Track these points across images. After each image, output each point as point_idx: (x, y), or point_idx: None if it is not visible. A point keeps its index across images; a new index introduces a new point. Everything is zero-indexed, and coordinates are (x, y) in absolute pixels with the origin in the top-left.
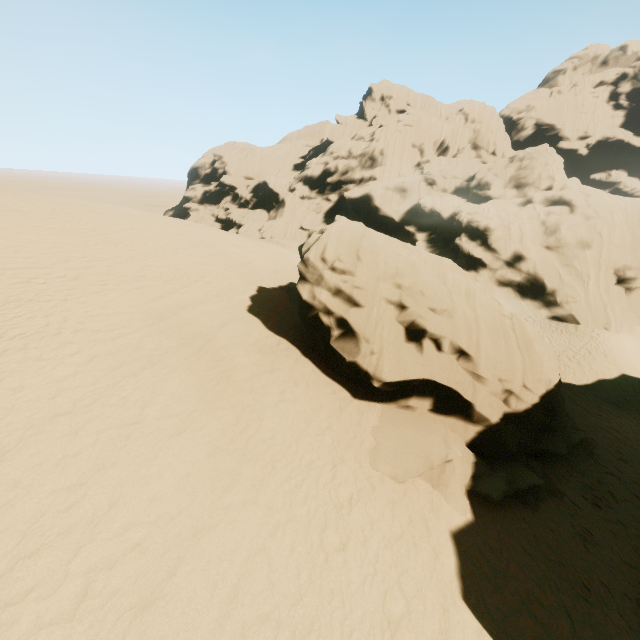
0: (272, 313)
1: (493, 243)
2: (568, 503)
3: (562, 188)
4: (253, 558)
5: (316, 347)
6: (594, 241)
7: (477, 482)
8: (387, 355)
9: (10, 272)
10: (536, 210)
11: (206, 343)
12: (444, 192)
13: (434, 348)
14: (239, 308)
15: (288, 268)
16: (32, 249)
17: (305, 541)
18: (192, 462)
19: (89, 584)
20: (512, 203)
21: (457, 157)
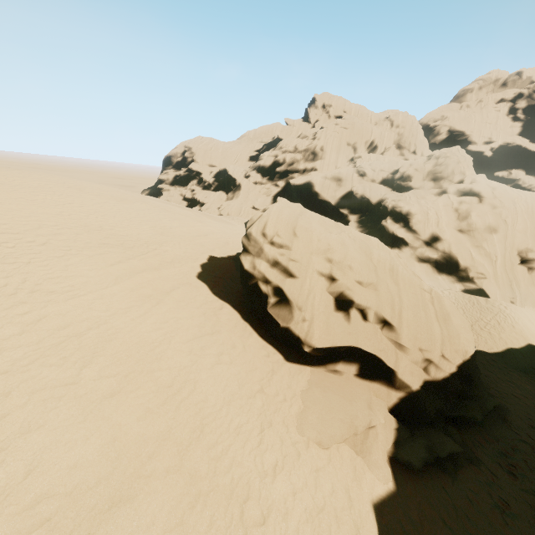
0: (219, 279)
1: (414, 225)
2: (485, 471)
3: (472, 182)
4: (168, 534)
5: (255, 312)
6: (500, 227)
7: (399, 449)
8: (317, 322)
9: None
10: (450, 199)
11: (154, 306)
12: (373, 182)
13: (360, 318)
14: (189, 274)
15: (238, 240)
16: (10, 217)
17: (225, 514)
18: (121, 425)
19: None
20: (430, 193)
21: (384, 154)
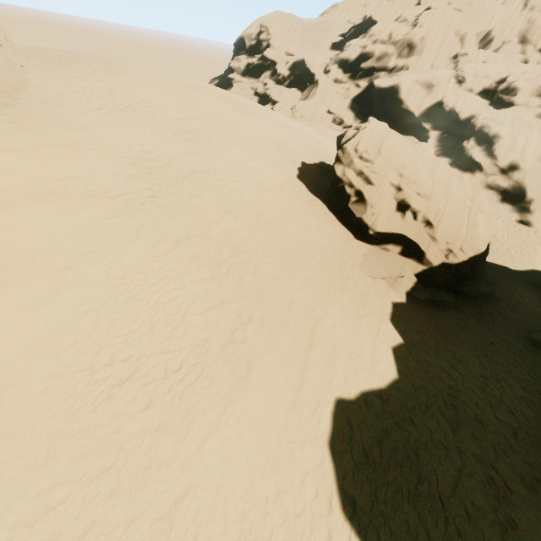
0: (311, 181)
1: (496, 150)
2: (463, 315)
3: None
4: (308, 280)
5: (337, 207)
6: None
7: (413, 290)
8: (382, 217)
9: (178, 134)
10: None
11: (279, 192)
12: (470, 92)
13: (412, 217)
14: (292, 175)
15: (319, 149)
16: (180, 119)
17: (327, 283)
18: (282, 243)
19: (256, 267)
20: (531, 113)
21: (499, 51)
